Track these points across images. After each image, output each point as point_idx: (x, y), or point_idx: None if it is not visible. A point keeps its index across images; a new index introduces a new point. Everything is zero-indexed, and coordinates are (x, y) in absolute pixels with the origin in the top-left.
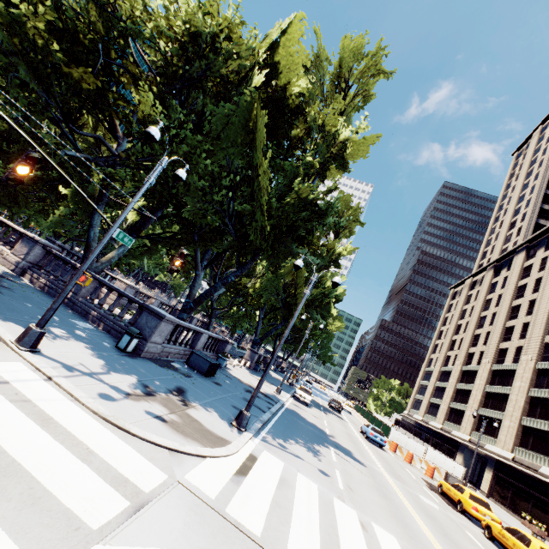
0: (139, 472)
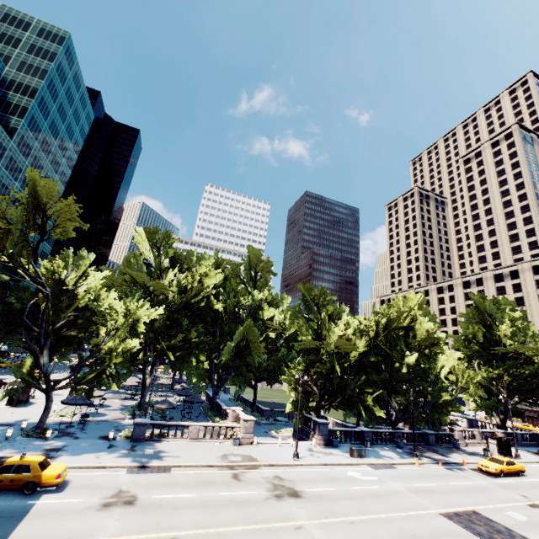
0: None
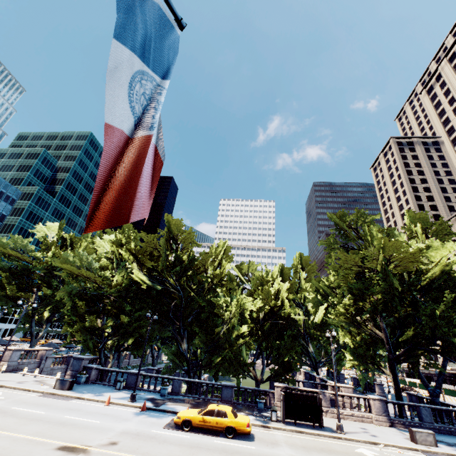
0: None
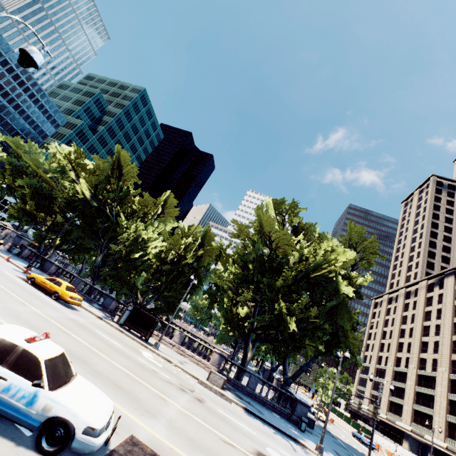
0: None
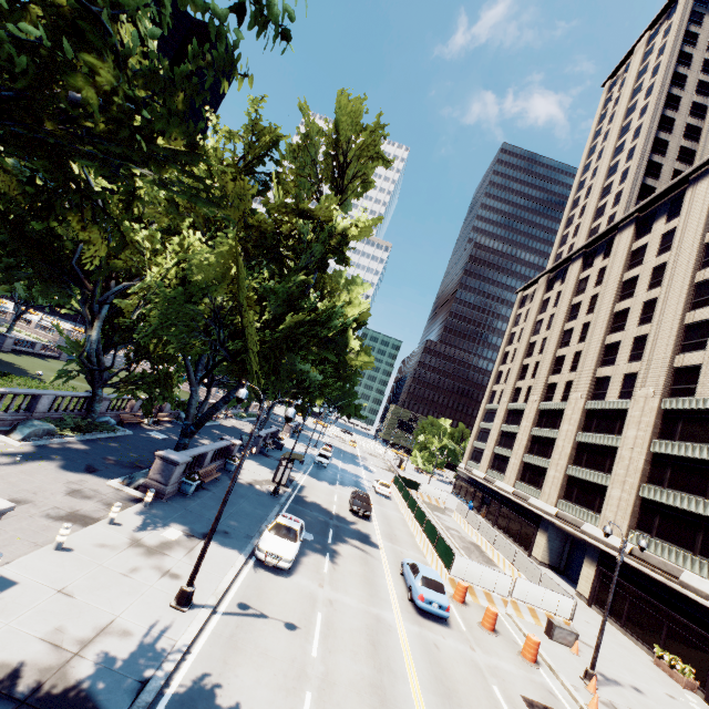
0: None
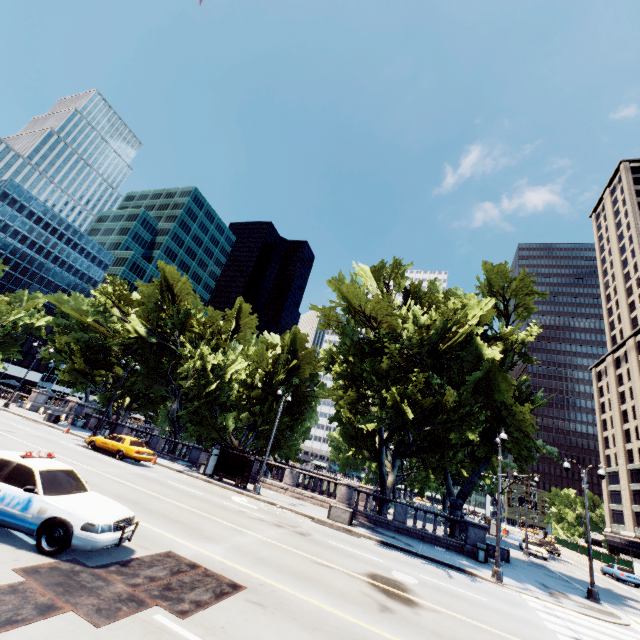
0: (638, 636)
